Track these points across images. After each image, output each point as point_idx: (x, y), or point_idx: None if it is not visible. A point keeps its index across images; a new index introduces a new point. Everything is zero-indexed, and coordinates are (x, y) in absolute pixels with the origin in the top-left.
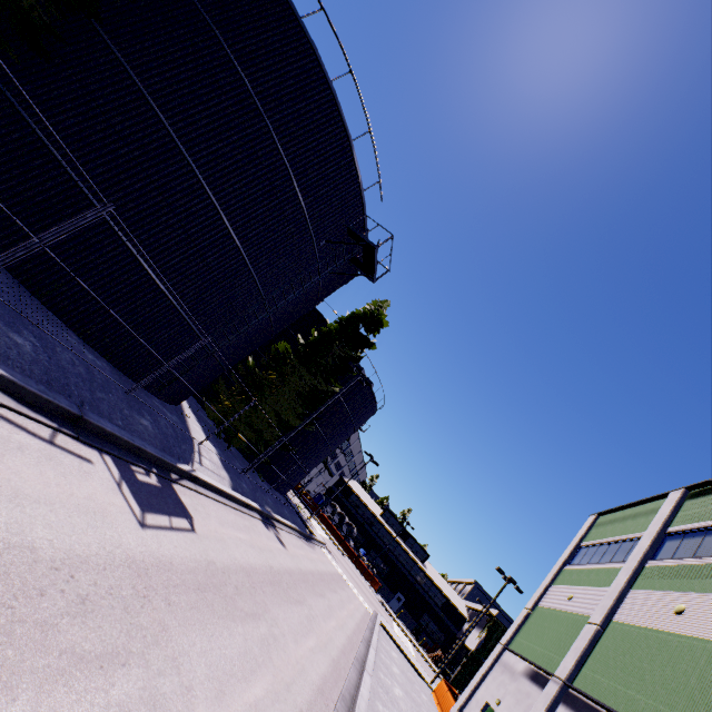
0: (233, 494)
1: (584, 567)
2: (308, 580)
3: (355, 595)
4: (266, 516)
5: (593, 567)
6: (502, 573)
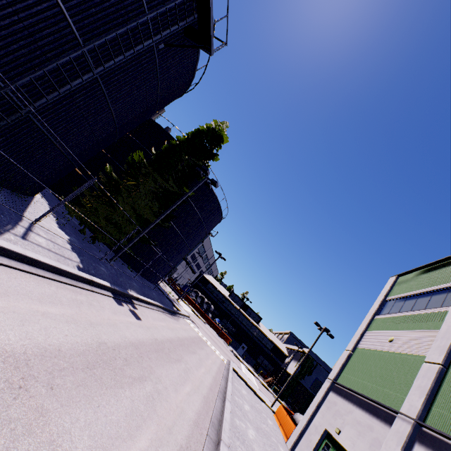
0: (59, 267)
1: (397, 315)
2: (164, 348)
3: (212, 351)
4: (121, 294)
5: (408, 314)
6: (318, 325)
